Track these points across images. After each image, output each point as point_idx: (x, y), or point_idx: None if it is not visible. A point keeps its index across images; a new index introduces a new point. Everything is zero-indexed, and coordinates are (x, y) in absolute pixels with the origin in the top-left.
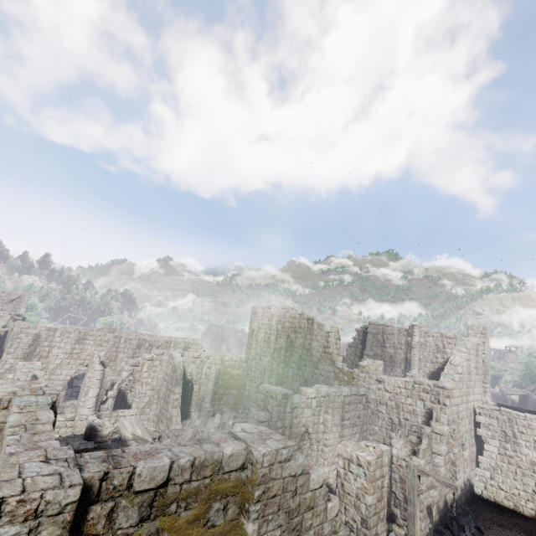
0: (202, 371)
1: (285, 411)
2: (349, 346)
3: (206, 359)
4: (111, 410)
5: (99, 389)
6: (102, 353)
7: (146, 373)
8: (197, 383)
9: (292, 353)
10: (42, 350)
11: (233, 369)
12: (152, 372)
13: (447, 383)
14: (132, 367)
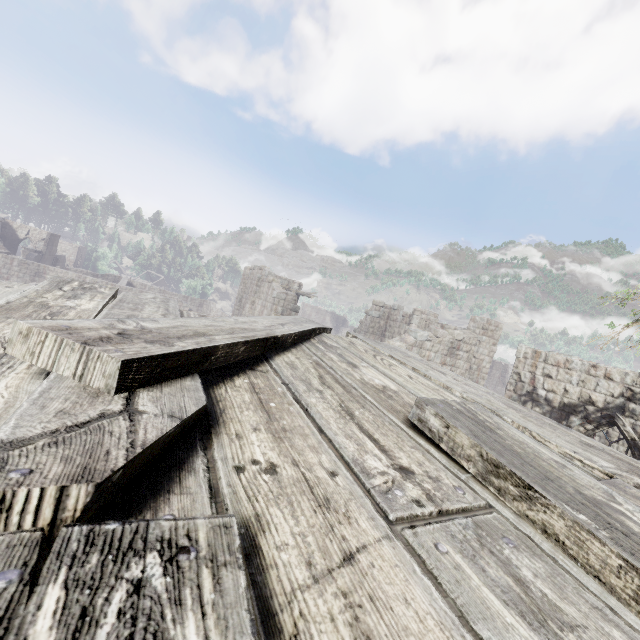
0: None
1: None
2: (354, 331)
3: None
4: None
5: None
6: None
7: None
8: None
9: None
10: (1, 276)
11: None
12: None
13: None
14: None
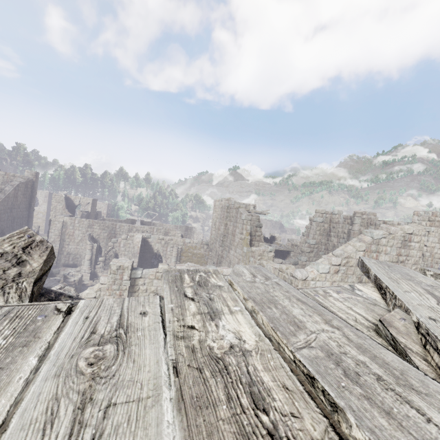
0: (167, 249)
1: (121, 279)
2: (302, 234)
3: (169, 241)
4: (104, 269)
5: (90, 256)
6: (105, 234)
7: (123, 248)
8: (163, 257)
9: (227, 238)
10: (69, 231)
11: (195, 250)
12: (127, 247)
13: (299, 273)
14: (112, 243)
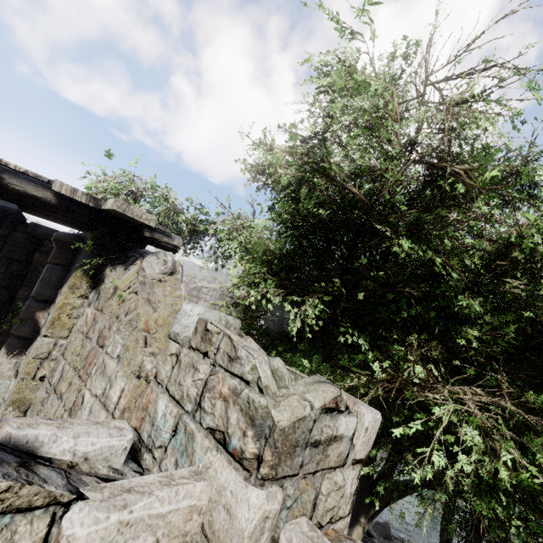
0: None
1: None
2: None
3: None
4: None
5: None
6: None
7: None
8: None
9: None
10: None
11: None
12: None
13: None
14: None
